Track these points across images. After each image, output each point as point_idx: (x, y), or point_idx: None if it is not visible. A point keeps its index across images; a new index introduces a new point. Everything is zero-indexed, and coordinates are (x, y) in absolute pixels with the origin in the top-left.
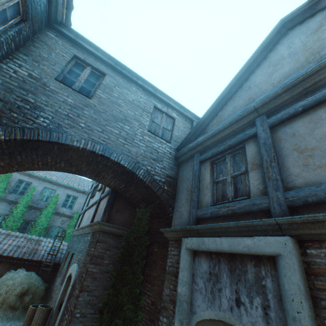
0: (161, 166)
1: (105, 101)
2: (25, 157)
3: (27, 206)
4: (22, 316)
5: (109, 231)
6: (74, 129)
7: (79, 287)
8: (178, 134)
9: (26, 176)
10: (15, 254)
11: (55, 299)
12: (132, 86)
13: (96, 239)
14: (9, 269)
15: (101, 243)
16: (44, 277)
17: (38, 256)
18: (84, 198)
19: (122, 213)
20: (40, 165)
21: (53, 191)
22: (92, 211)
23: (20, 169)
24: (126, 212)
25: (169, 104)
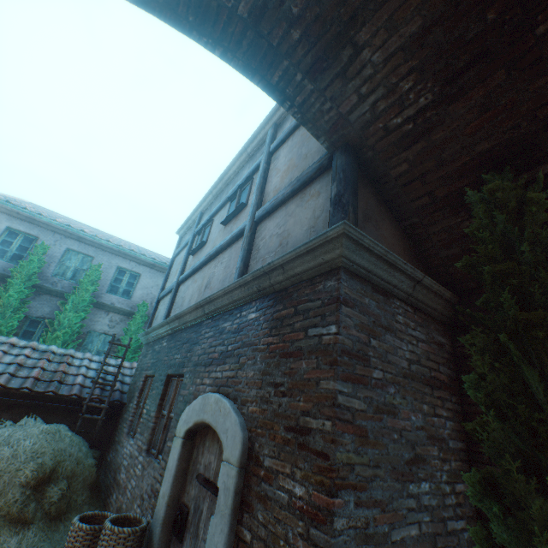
0: None
1: None
2: None
3: (30, 286)
4: (46, 541)
5: (364, 271)
6: None
7: (303, 472)
8: None
9: (24, 222)
10: (10, 384)
11: (137, 493)
12: None
13: (321, 299)
14: None
15: (351, 310)
16: (87, 436)
17: (69, 389)
18: (154, 278)
19: (377, 227)
20: None
21: (88, 259)
22: (216, 267)
23: None
24: (383, 226)
25: None
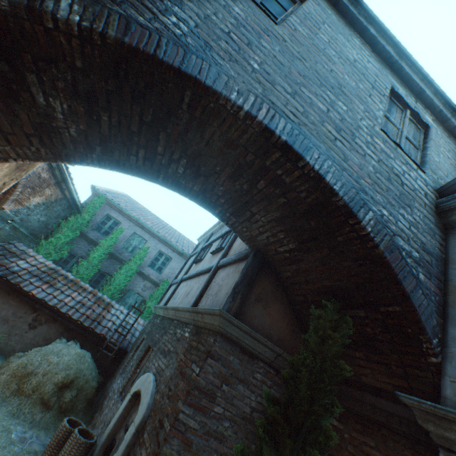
0: (408, 217)
1: (304, 40)
2: (117, 125)
3: (107, 252)
4: (53, 424)
5: (236, 338)
6: (236, 66)
7: (150, 449)
8: (437, 159)
9: (117, 212)
10: (74, 316)
11: (104, 419)
12: (353, 36)
13: (204, 347)
14: (62, 335)
15: (215, 362)
16: (102, 364)
17: (102, 329)
18: (180, 263)
19: (266, 306)
20: (139, 162)
21: (143, 241)
22: (196, 284)
23: (103, 162)
24: (273, 306)
25: (422, 91)
